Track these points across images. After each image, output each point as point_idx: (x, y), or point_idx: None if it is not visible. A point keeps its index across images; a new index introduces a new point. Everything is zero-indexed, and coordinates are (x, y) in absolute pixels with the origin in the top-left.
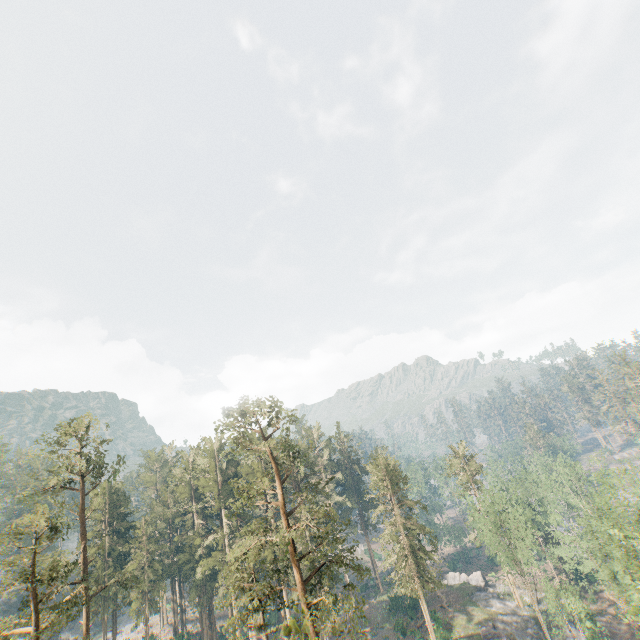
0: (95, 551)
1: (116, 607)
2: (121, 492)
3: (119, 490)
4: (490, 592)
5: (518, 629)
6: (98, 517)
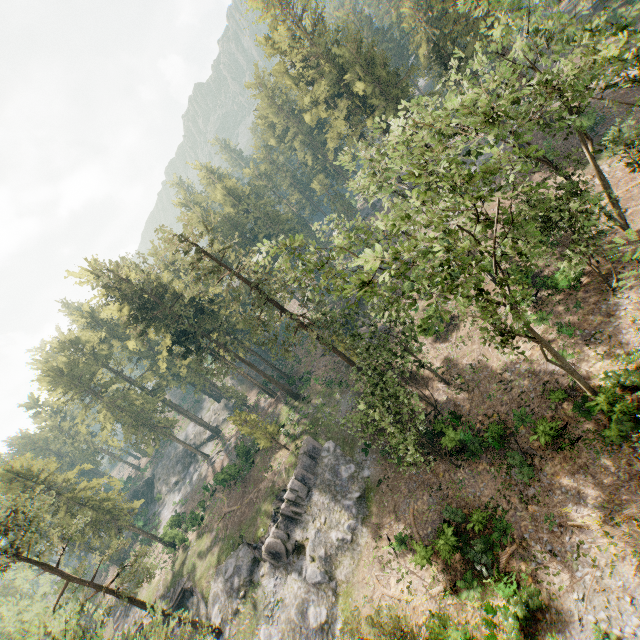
0: None
1: None
2: None
3: None
4: (258, 569)
5: None
6: None
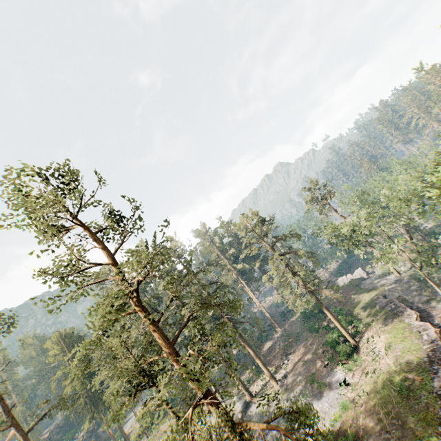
0: (70, 381)
1: (107, 407)
2: (71, 335)
3: (69, 334)
4: (372, 277)
5: (403, 291)
6: (61, 359)
